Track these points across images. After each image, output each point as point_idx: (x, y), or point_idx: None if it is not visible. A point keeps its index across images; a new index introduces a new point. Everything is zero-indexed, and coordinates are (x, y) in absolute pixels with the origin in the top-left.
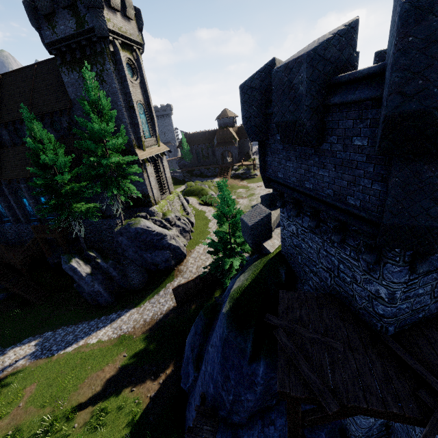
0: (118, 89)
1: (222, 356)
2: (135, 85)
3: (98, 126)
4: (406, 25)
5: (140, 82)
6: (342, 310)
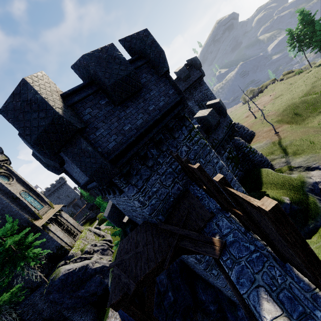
0: None
1: (122, 320)
2: (13, 184)
3: None
4: (5, 117)
5: (17, 180)
6: (146, 226)
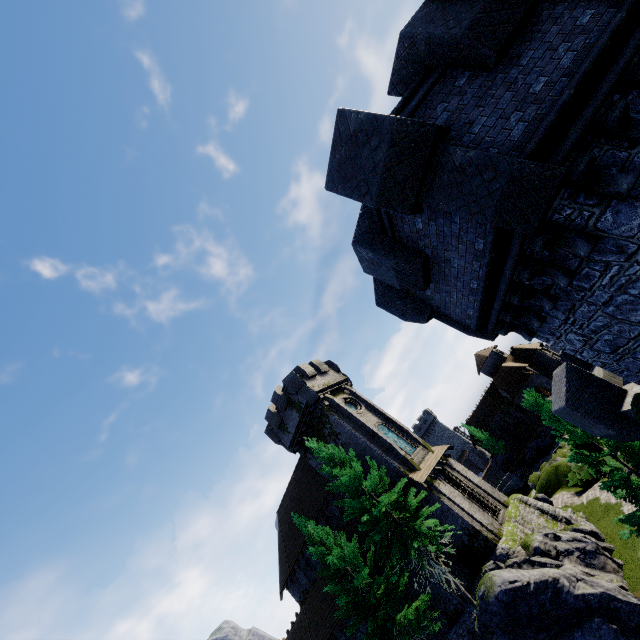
0: (352, 429)
1: None
2: (363, 414)
3: (350, 474)
4: (333, 189)
5: (366, 407)
6: None
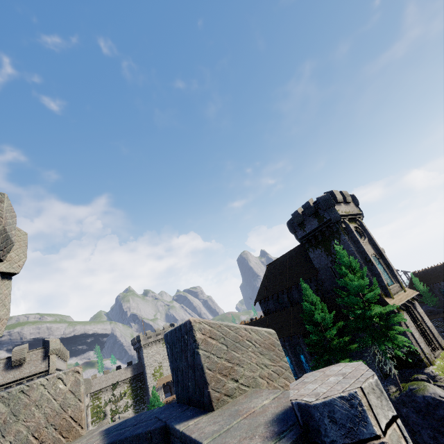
0: (354, 251)
1: None
2: (365, 243)
3: (357, 283)
4: None
5: (367, 239)
6: None
